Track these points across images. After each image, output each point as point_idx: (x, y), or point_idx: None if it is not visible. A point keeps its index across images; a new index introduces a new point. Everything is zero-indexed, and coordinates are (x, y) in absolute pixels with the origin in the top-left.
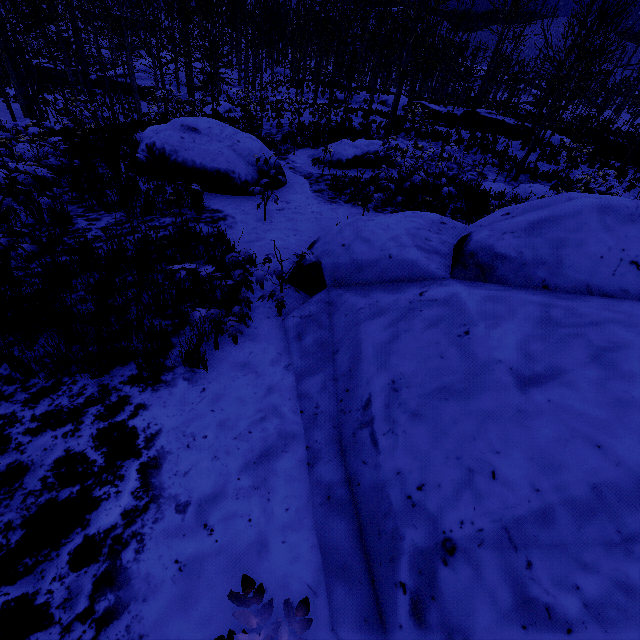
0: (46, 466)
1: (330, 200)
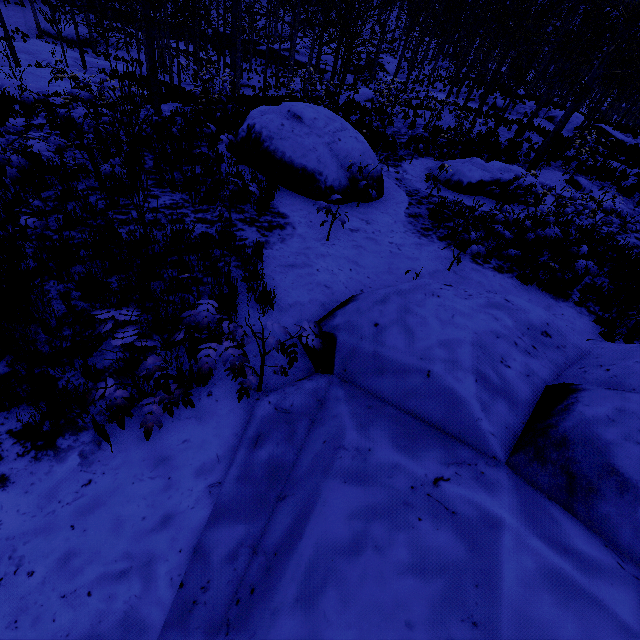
0: None
1: (422, 231)
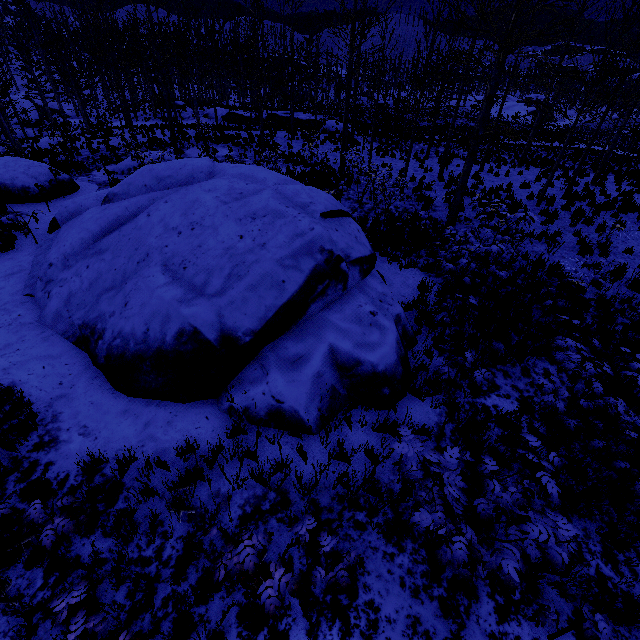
0: None
1: None
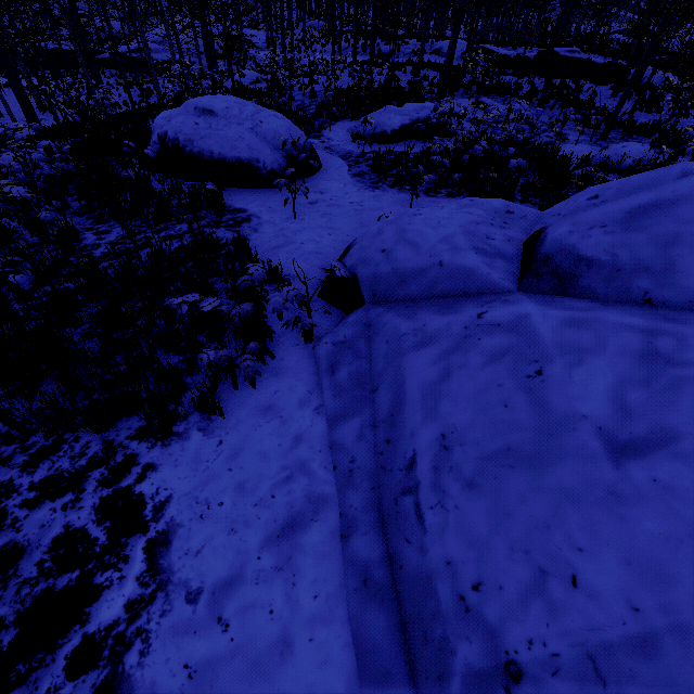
0: (43, 547)
1: (372, 185)
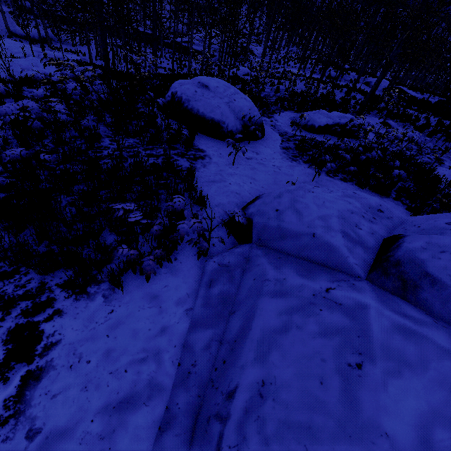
0: None
1: (292, 158)
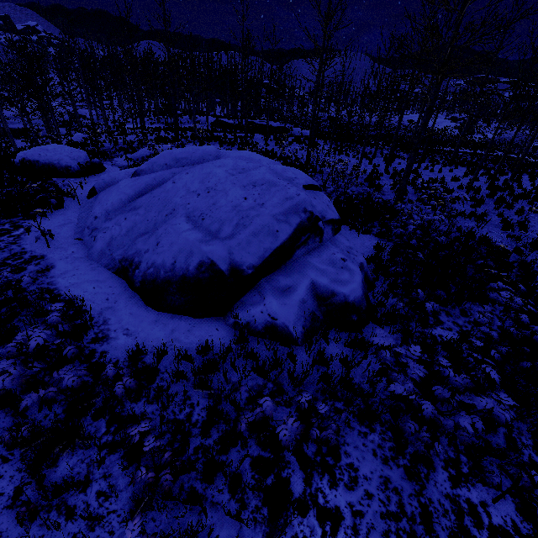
0: None
1: None
